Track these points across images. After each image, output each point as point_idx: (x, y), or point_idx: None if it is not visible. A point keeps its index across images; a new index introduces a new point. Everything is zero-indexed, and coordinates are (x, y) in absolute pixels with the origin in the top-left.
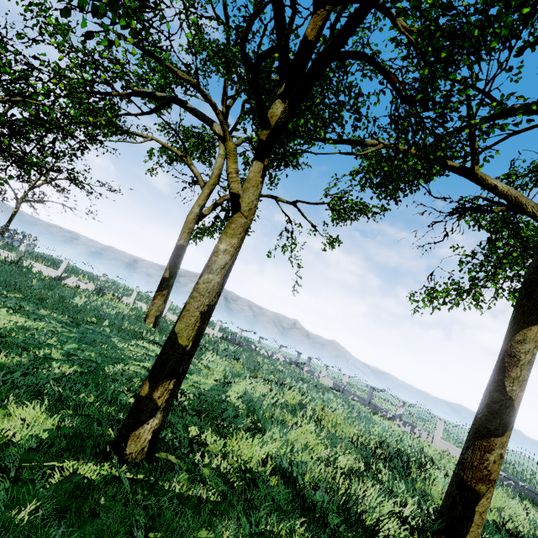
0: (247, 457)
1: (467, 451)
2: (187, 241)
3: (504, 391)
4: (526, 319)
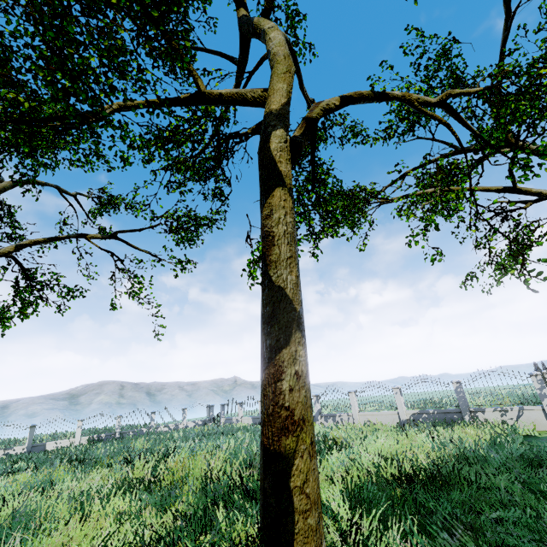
0: None
1: (261, 398)
2: None
3: (272, 283)
4: (266, 188)
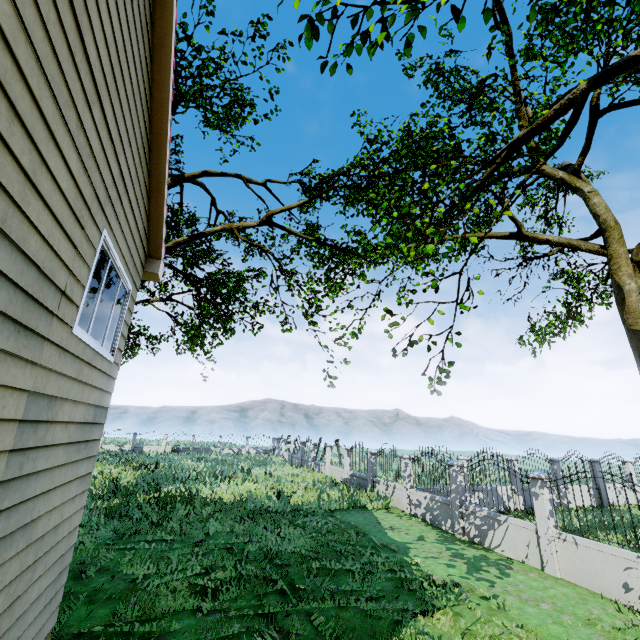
0: None
1: None
2: None
3: None
4: None
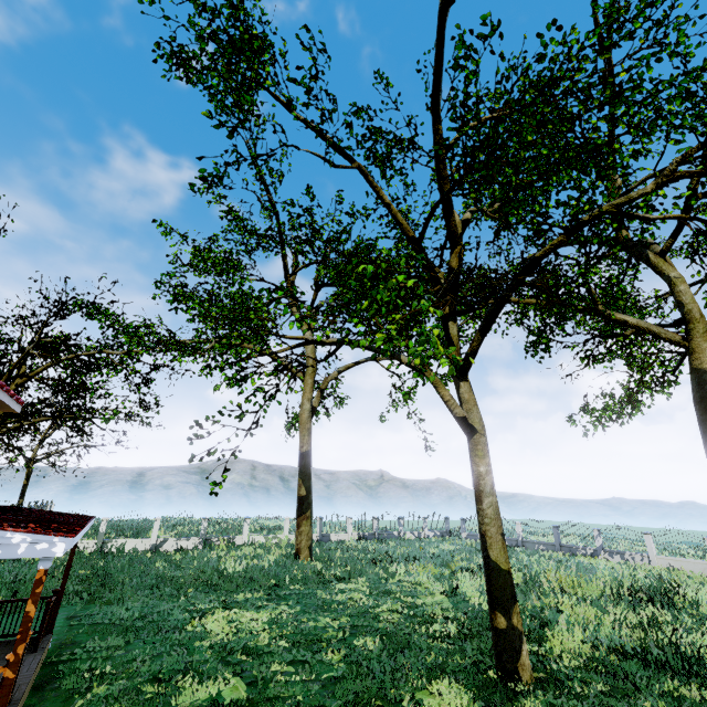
0: (577, 649)
1: None
2: (310, 445)
3: None
4: None
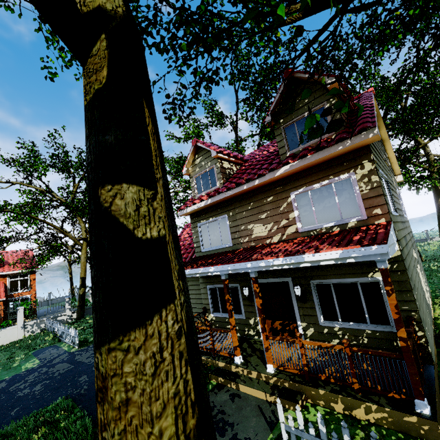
0: None
1: None
2: None
3: None
4: (439, 196)
